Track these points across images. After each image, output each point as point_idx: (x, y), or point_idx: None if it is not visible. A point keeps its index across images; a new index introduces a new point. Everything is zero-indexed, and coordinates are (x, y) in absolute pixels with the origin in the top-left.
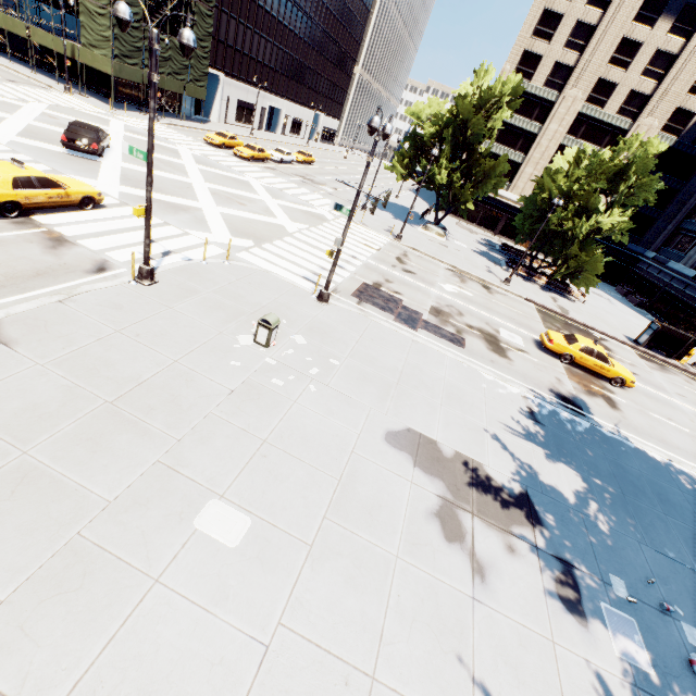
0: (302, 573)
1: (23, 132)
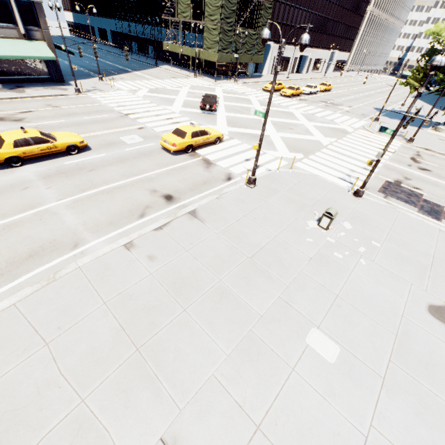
0: (381, 396)
1: (183, 104)
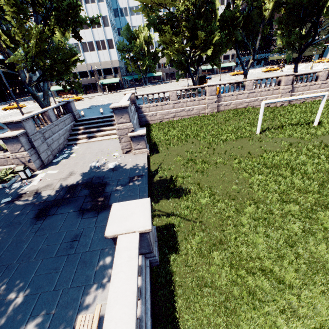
0: None
1: None
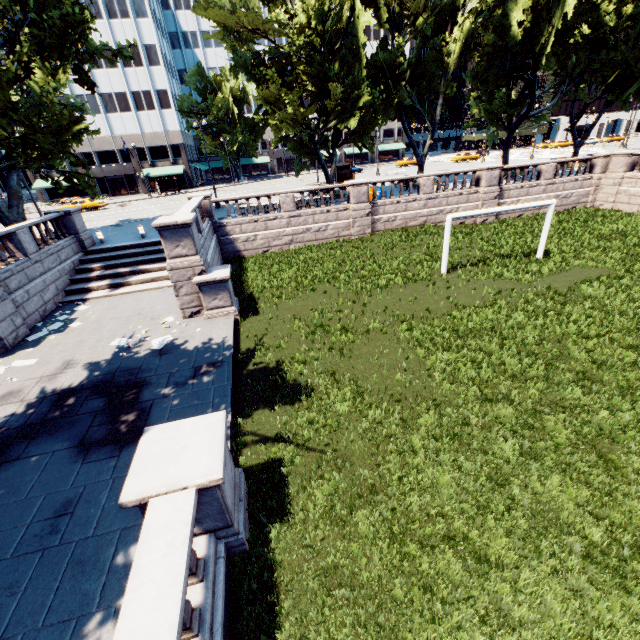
0: None
1: None
